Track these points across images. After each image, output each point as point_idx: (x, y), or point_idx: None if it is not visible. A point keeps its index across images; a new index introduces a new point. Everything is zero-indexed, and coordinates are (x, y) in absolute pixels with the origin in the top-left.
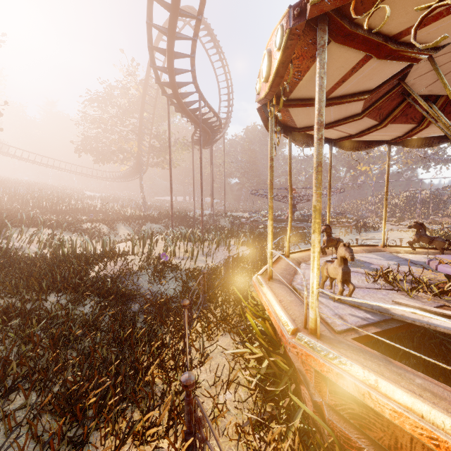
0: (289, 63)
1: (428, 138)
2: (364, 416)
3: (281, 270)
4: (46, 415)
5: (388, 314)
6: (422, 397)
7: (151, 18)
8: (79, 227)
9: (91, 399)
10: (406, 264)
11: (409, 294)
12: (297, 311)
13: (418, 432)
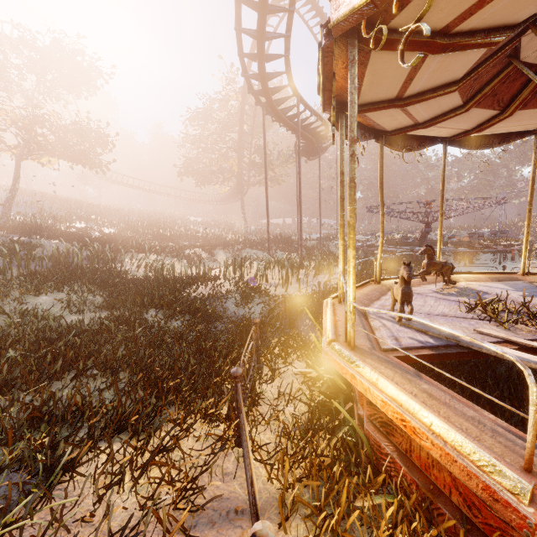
0: (332, 78)
1: None
2: (389, 424)
3: (360, 295)
4: (138, 385)
5: (454, 340)
6: (408, 392)
7: (240, 23)
8: (180, 253)
9: (170, 383)
10: None
11: (503, 324)
12: None
13: (395, 416)
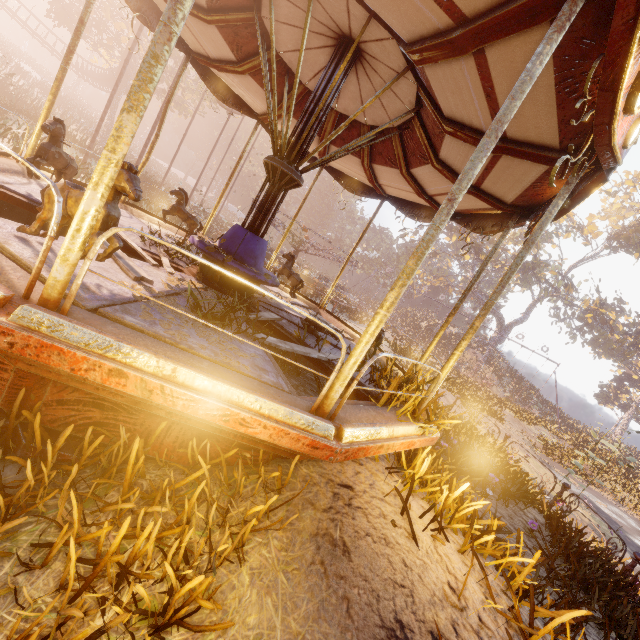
0: None
1: (357, 183)
2: None
3: None
4: None
5: None
6: None
7: None
8: None
9: None
10: None
11: (146, 240)
12: None
13: None
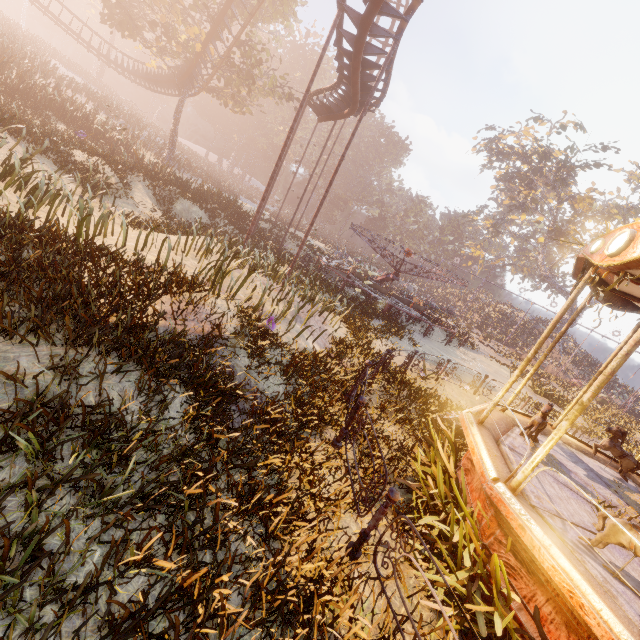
0: None
1: None
2: None
3: (504, 466)
4: None
5: None
6: None
7: None
8: (65, 153)
9: None
10: (599, 482)
11: None
12: (618, 614)
13: None
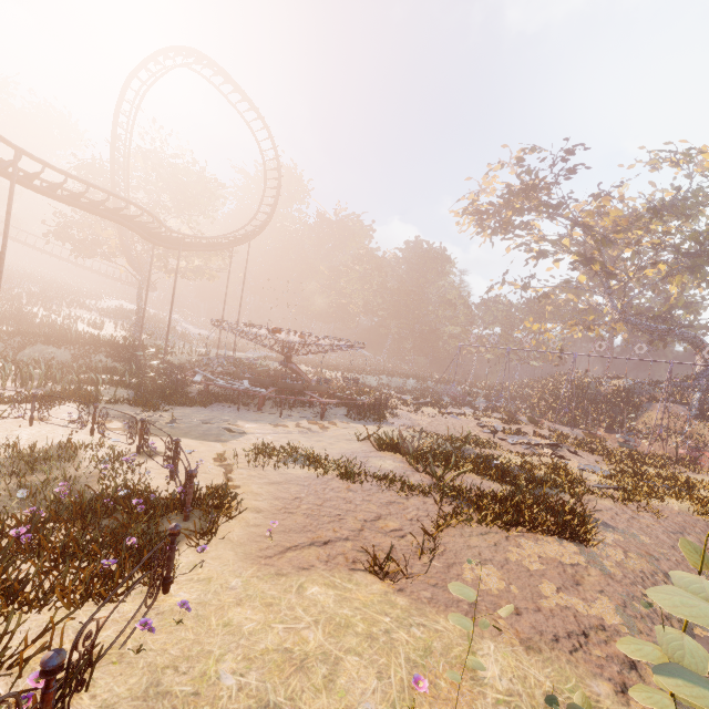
0: None
1: None
2: None
3: None
4: None
5: None
6: None
7: None
8: None
9: None
10: None
11: None
12: None
13: None
